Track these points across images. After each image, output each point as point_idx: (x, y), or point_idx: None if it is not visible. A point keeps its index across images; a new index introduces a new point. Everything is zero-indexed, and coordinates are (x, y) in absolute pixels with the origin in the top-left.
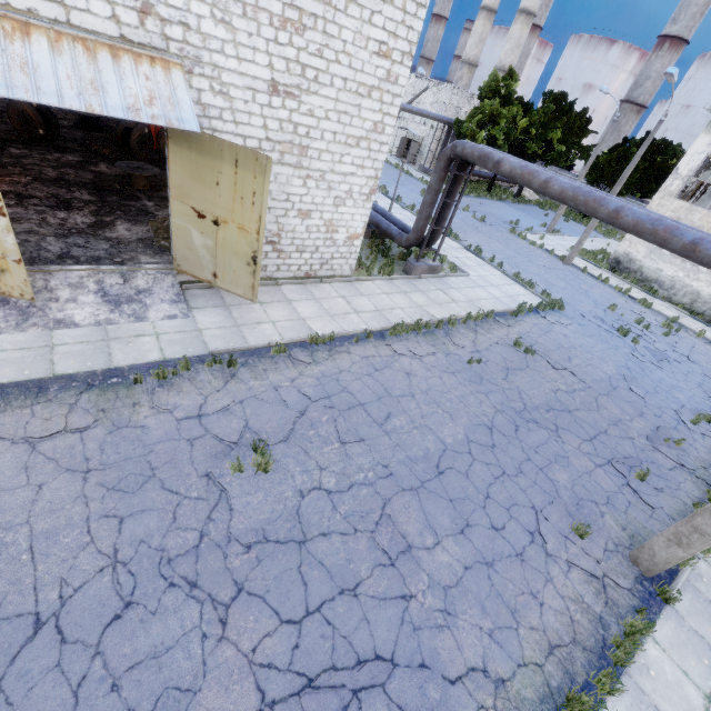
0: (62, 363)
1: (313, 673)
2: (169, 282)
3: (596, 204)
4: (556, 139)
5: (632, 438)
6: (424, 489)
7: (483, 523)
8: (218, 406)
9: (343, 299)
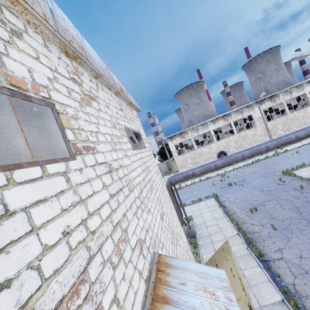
0: None
1: None
2: None
3: (235, 159)
4: None
5: (305, 196)
6: None
7: None
8: None
9: None
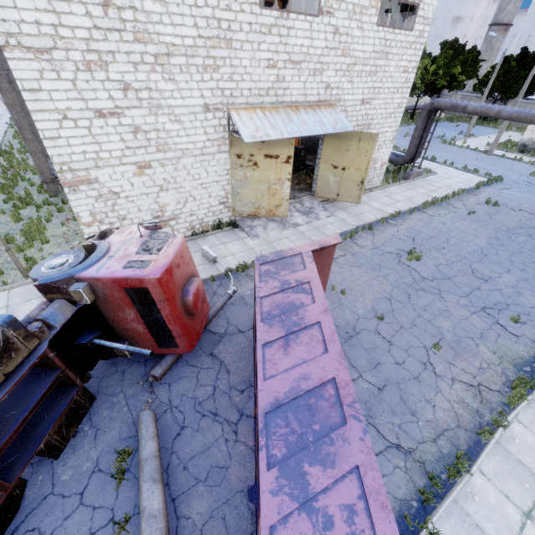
0: (312, 237)
1: (481, 307)
2: (316, 203)
3: (532, 118)
4: (457, 73)
5: None
6: (482, 261)
7: (515, 269)
8: (379, 243)
9: (387, 197)
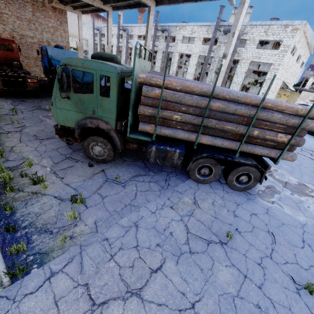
0: None
1: None
2: None
3: None
4: None
5: None
6: None
7: None
8: None
9: None
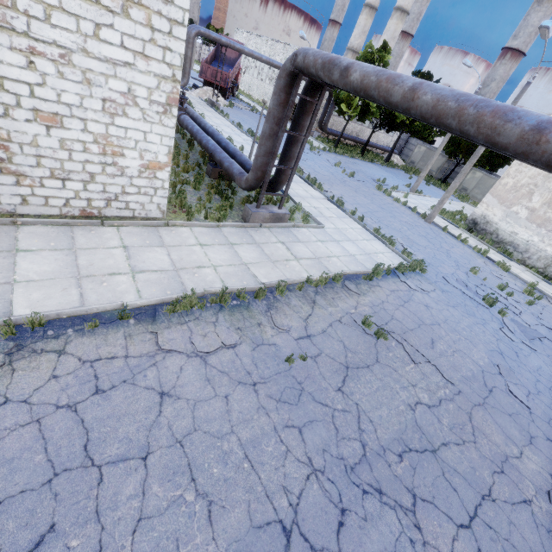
0: None
1: None
2: None
3: (497, 120)
4: None
5: (529, 501)
6: None
7: None
8: None
9: (125, 250)
